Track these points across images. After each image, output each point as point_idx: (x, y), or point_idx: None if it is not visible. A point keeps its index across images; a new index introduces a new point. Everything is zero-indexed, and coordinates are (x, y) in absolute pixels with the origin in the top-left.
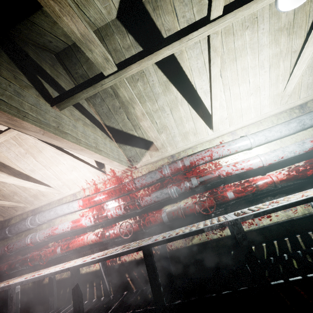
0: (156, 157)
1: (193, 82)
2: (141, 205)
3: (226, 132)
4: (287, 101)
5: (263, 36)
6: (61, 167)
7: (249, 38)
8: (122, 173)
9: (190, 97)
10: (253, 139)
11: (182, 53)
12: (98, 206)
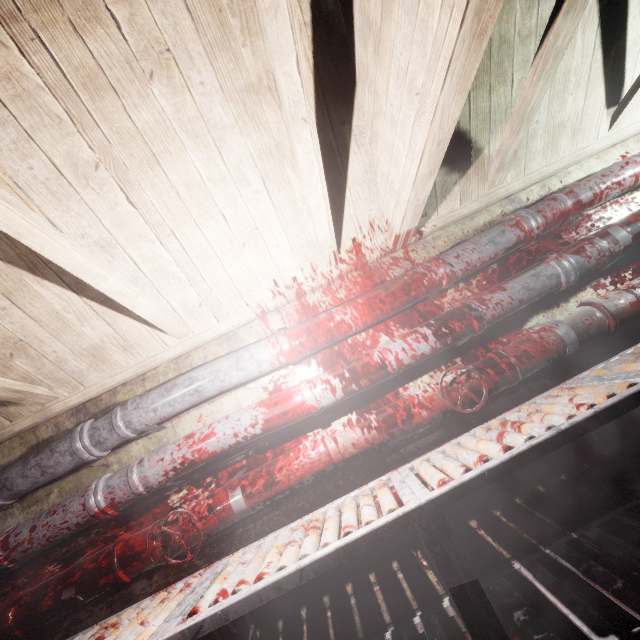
0: (475, 201)
1: None
2: (485, 316)
3: (634, 132)
4: None
5: None
6: (213, 230)
7: None
8: (380, 255)
9: (610, 4)
10: None
11: None
12: (322, 353)
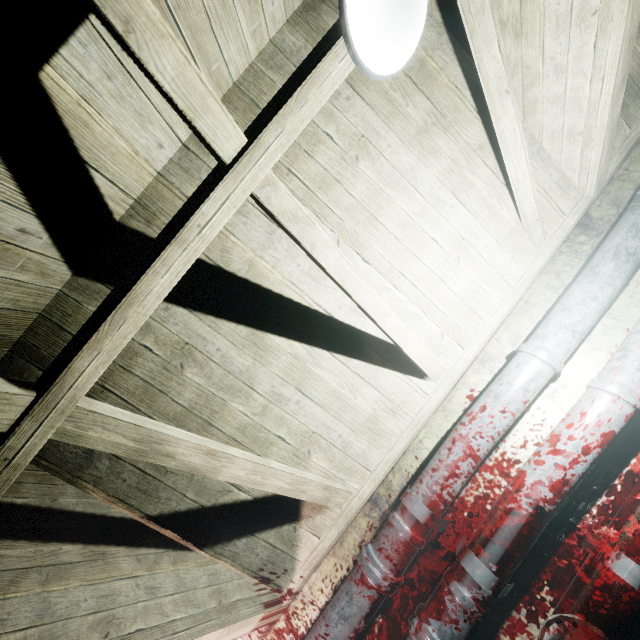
0: (332, 526)
1: (315, 304)
2: None
3: (464, 366)
4: (545, 232)
5: (399, 156)
6: None
7: (373, 172)
8: (260, 636)
9: (327, 337)
10: (543, 349)
11: (253, 265)
12: None
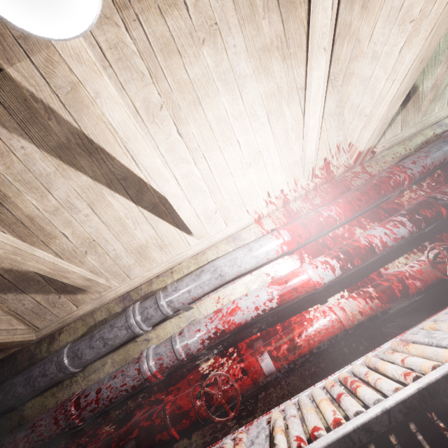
0: (412, 127)
1: None
2: None
3: None
4: None
5: None
6: (230, 153)
7: None
8: (344, 170)
9: None
10: None
11: None
12: (310, 245)
